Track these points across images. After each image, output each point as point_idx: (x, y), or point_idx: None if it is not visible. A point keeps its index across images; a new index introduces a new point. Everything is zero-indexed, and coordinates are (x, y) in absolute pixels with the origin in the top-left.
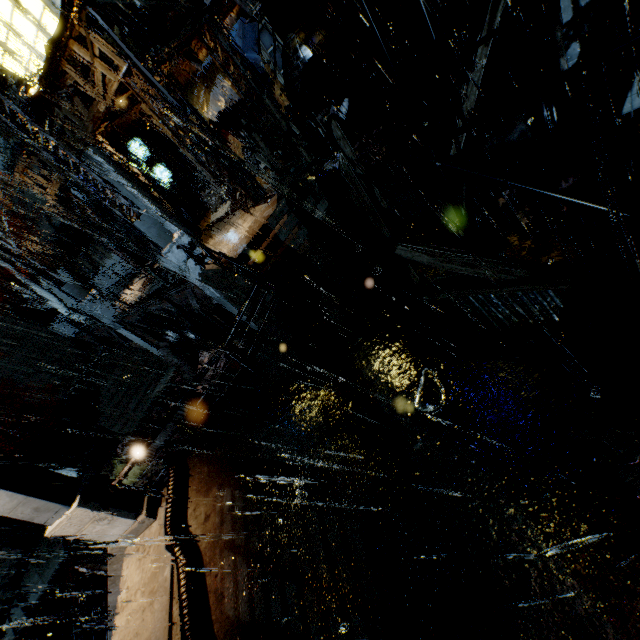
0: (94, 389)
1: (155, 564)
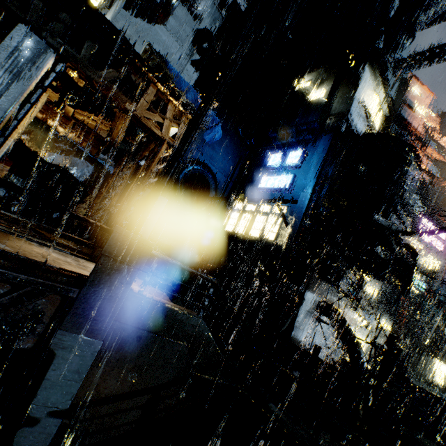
0: None
1: None
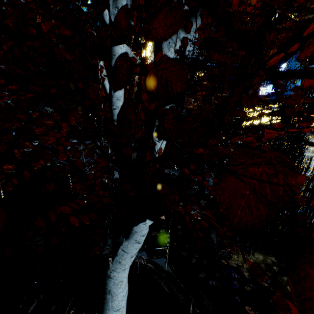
0: (68, 187)
1: None
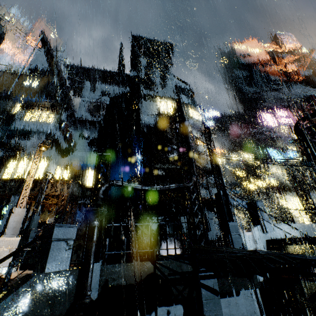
0: None
1: (26, 272)
